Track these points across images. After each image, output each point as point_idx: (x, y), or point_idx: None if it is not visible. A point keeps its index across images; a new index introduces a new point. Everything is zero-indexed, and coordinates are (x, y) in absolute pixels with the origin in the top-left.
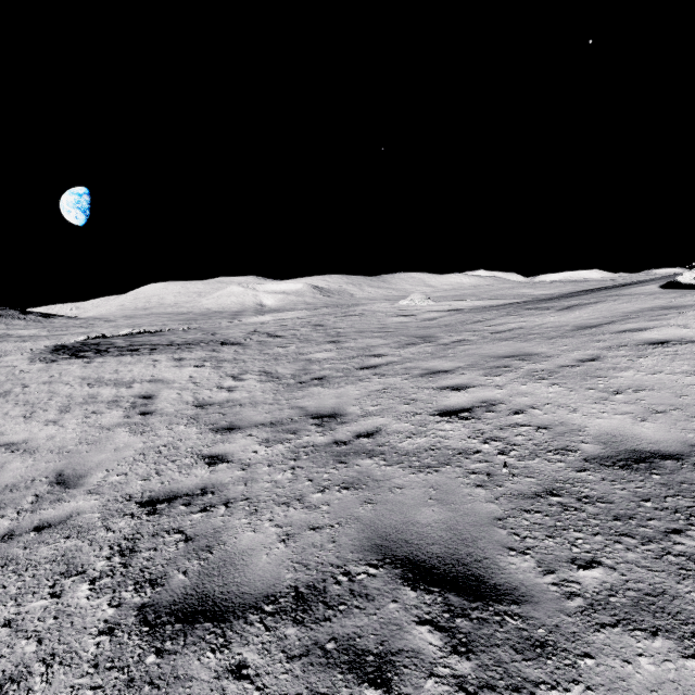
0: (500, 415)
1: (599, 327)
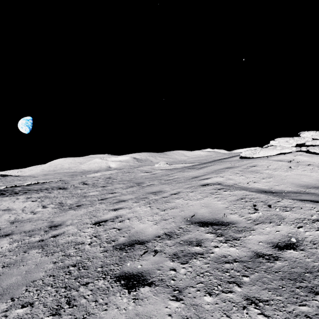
0: (113, 223)
1: (198, 177)
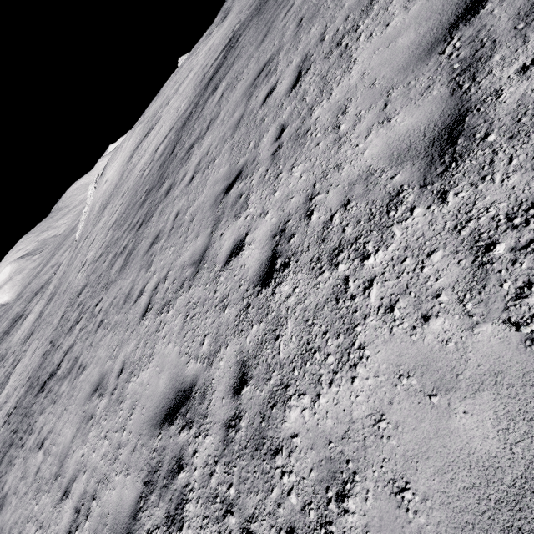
0: None
1: None
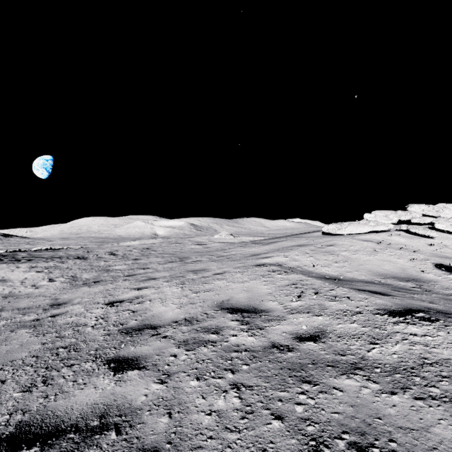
0: (130, 304)
1: (258, 255)
